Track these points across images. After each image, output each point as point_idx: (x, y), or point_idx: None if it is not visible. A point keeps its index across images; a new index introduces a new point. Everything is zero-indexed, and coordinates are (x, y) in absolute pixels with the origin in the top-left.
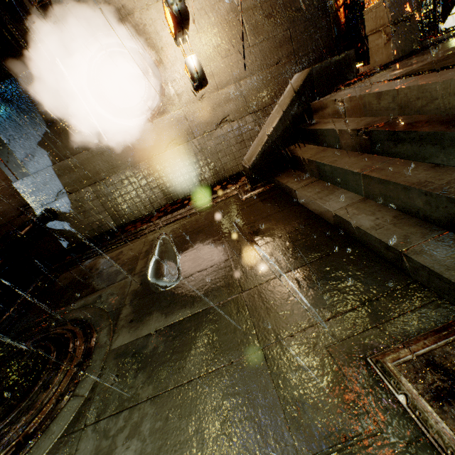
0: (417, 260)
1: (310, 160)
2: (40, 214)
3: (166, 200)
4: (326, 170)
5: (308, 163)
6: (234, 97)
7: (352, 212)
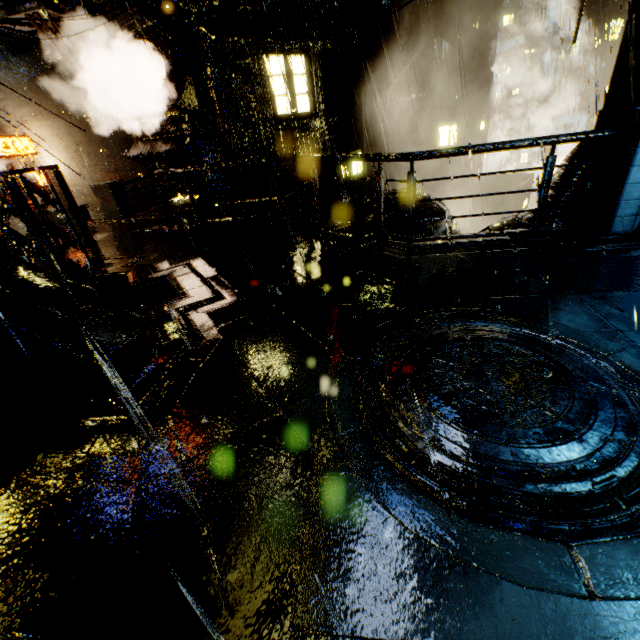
0: None
1: None
2: None
3: None
4: None
5: None
6: (78, 196)
7: None
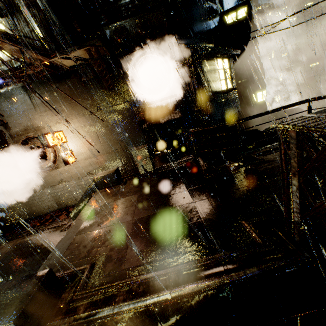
0: None
1: None
2: None
3: (58, 207)
4: None
5: None
6: (93, 163)
7: None
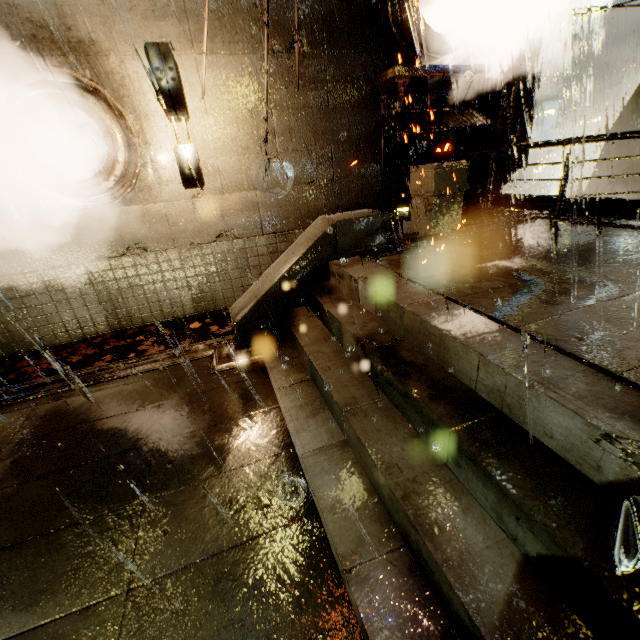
0: (355, 597)
1: (305, 350)
2: None
3: (110, 327)
4: (317, 376)
5: (303, 352)
6: (244, 207)
7: (322, 466)
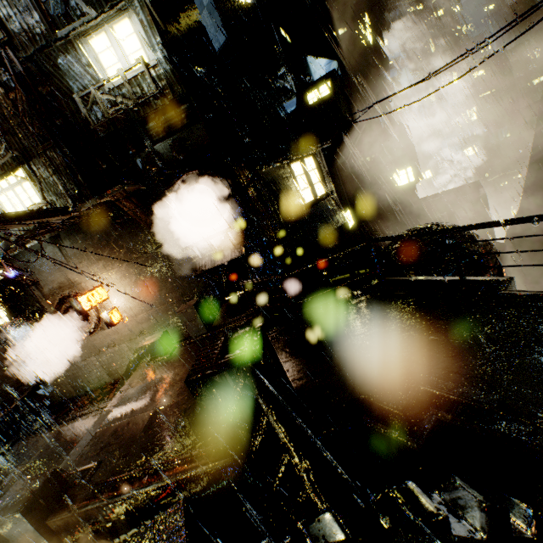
0: None
1: None
2: (29, 389)
3: (110, 379)
4: None
5: None
6: (145, 320)
7: None
